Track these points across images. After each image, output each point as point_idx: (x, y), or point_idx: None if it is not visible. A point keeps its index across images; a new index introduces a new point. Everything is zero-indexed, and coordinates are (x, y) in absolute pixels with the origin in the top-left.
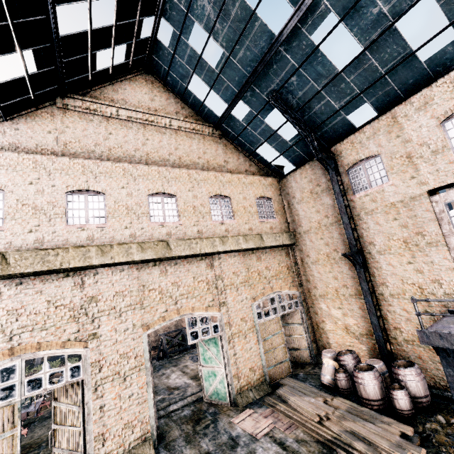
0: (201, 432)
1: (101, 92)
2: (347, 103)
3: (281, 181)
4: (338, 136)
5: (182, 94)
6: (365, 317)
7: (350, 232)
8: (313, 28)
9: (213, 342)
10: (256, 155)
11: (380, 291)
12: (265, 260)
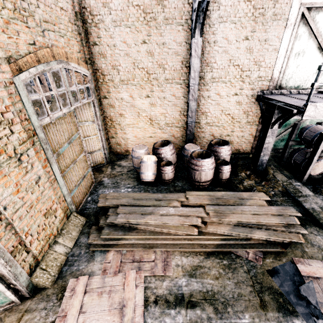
0: None
1: None
2: None
3: None
4: None
5: None
6: (177, 105)
7: None
8: None
9: None
10: None
11: (203, 73)
12: None
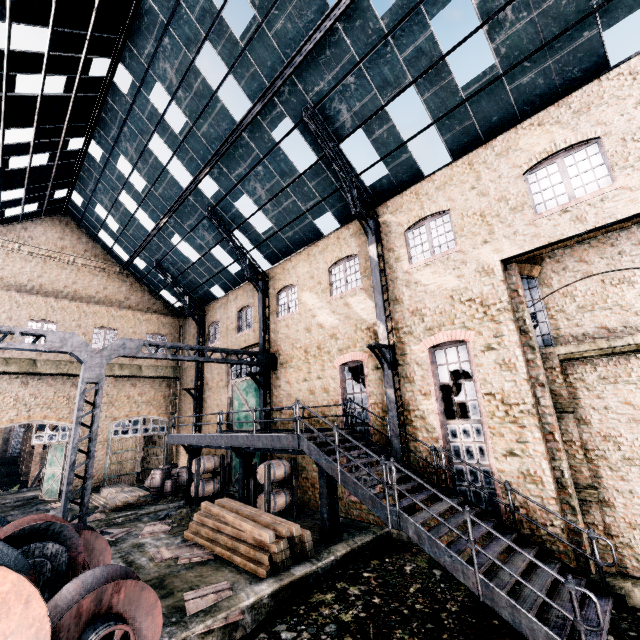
0: (17, 509)
1: (9, 229)
2: (205, 282)
3: (183, 322)
4: (210, 299)
5: (94, 238)
6: None
7: (196, 373)
8: (170, 237)
9: (60, 449)
10: (161, 296)
11: (204, 419)
12: (140, 388)
